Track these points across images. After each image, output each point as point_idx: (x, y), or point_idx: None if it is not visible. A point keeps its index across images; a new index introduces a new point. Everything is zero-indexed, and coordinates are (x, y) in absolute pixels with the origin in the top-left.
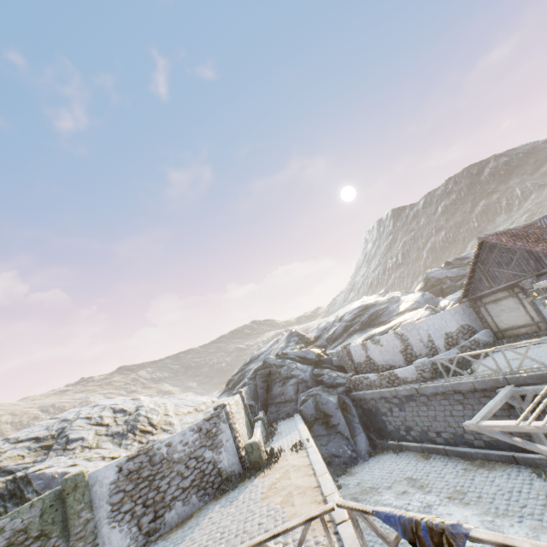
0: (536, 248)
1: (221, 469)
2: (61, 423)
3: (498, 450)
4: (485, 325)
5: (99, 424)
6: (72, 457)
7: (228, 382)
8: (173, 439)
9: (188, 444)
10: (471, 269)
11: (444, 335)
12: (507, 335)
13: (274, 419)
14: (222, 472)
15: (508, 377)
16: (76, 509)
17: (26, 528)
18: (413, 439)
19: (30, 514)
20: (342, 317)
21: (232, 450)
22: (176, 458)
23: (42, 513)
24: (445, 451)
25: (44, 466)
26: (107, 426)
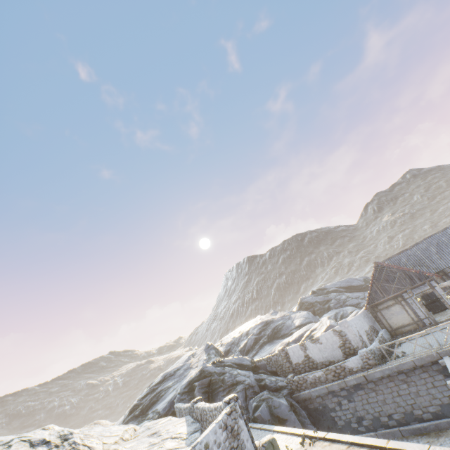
0: (411, 270)
1: None
2: None
3: (444, 418)
4: (382, 326)
5: None
6: None
7: (133, 408)
8: (209, 439)
9: (221, 445)
10: (371, 284)
11: (365, 332)
12: (398, 332)
13: None
14: None
15: (439, 351)
16: None
17: None
18: (366, 429)
19: None
20: (248, 331)
21: None
22: None
23: None
24: (401, 432)
25: None
26: None
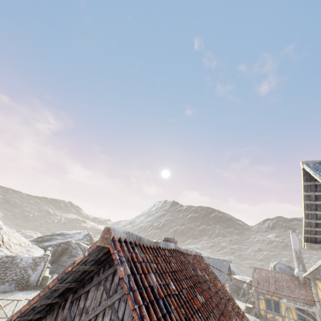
0: None
1: (29, 280)
2: None
3: None
4: None
5: None
6: None
7: (40, 237)
8: (24, 258)
9: (27, 262)
10: None
11: None
12: None
13: (53, 271)
14: (29, 281)
15: None
16: None
17: None
18: None
19: None
20: None
21: (38, 275)
22: (20, 266)
23: None
24: None
25: None
26: None
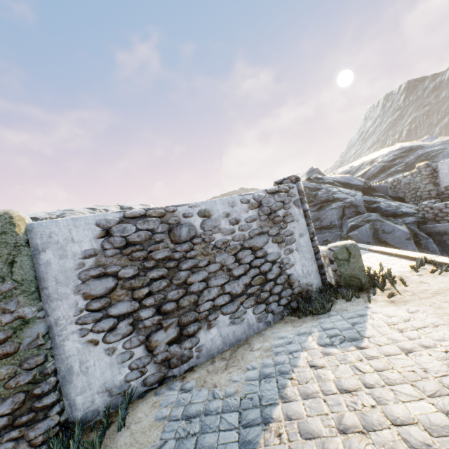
0: None
1: (292, 278)
2: (65, 211)
3: None
4: None
5: None
6: None
7: None
8: (213, 208)
9: (239, 222)
10: None
11: None
12: None
13: None
14: (293, 282)
15: None
16: None
17: None
18: None
19: None
20: (374, 160)
21: (308, 253)
22: (218, 241)
23: None
24: None
25: None
26: None
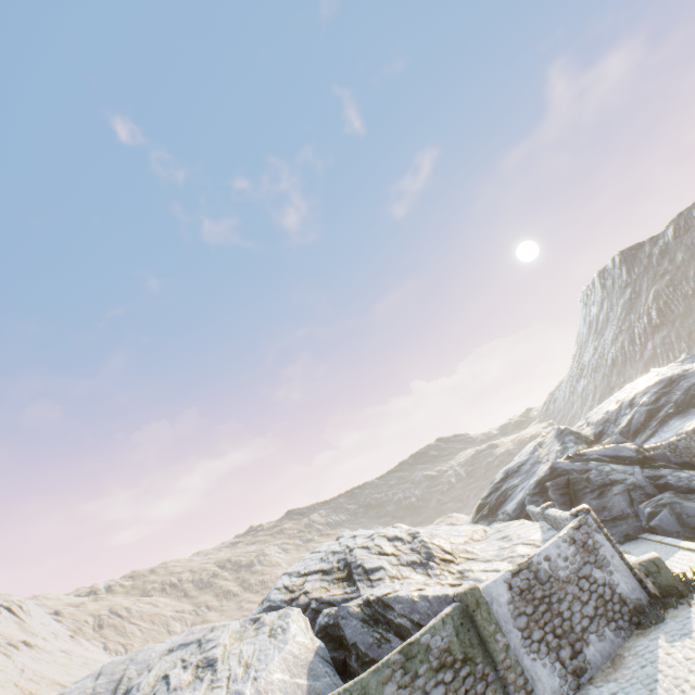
0: None
1: (622, 595)
2: (335, 555)
3: None
4: None
5: (382, 553)
6: (403, 583)
7: (478, 508)
8: (549, 552)
9: (567, 558)
10: None
11: None
12: None
13: None
14: (625, 599)
15: None
16: (489, 631)
17: (449, 648)
18: None
19: (445, 631)
20: (631, 401)
21: (624, 570)
22: (562, 576)
23: (456, 632)
24: None
25: (388, 590)
26: (393, 555)
